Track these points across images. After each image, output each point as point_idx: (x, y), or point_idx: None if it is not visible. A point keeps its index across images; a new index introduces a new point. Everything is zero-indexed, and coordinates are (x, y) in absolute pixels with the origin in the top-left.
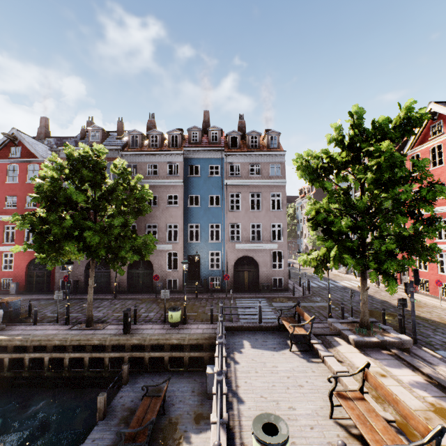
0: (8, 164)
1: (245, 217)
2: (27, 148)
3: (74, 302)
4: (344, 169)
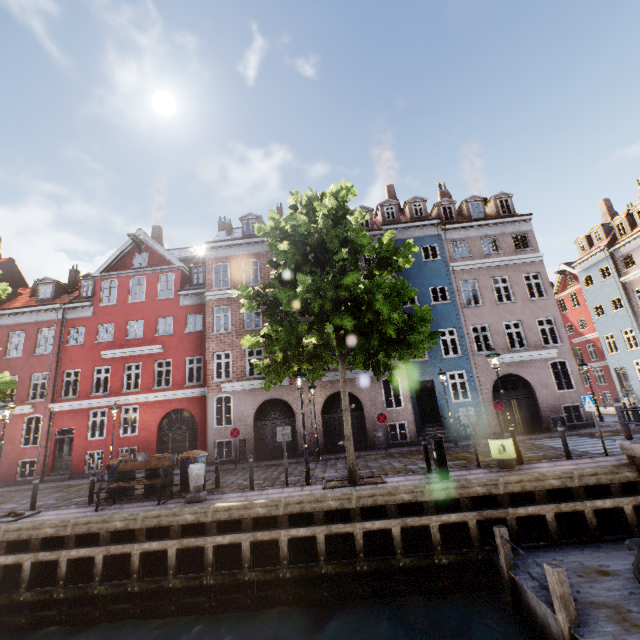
0: (131, 276)
1: (492, 313)
2: (156, 253)
3: (259, 470)
4: None
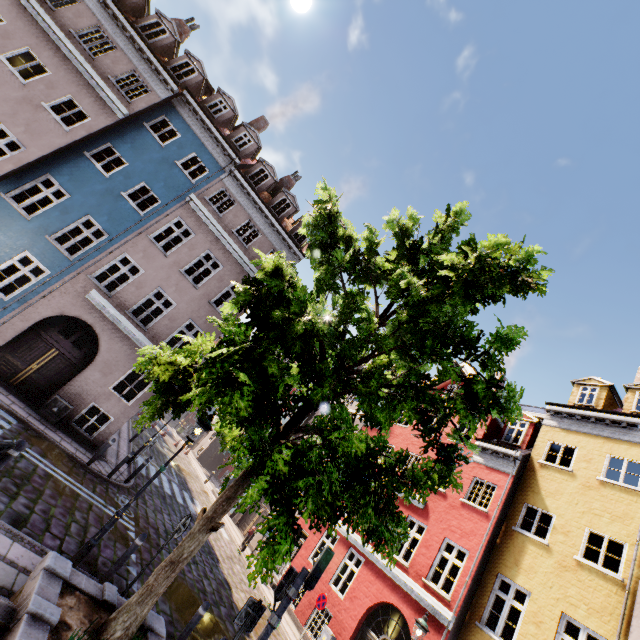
0: None
1: (163, 270)
2: None
3: None
4: (373, 281)
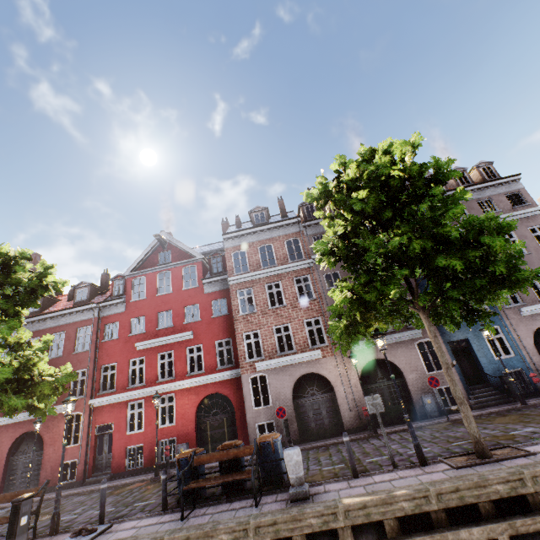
0: (158, 272)
1: None
2: (178, 250)
3: (318, 452)
4: None
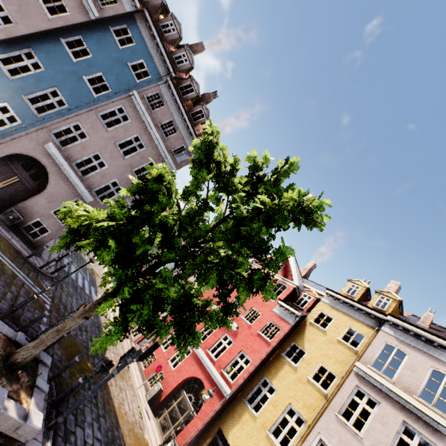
0: None
1: (103, 140)
2: None
3: None
4: (228, 193)
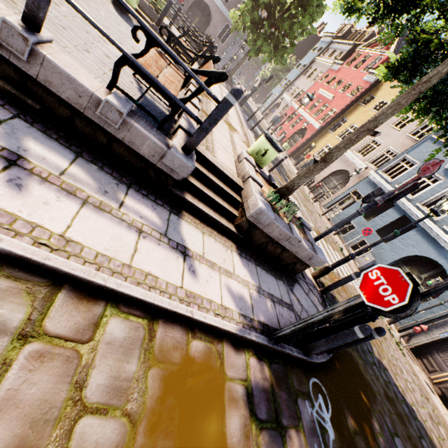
0: None
1: None
2: None
3: None
4: None
